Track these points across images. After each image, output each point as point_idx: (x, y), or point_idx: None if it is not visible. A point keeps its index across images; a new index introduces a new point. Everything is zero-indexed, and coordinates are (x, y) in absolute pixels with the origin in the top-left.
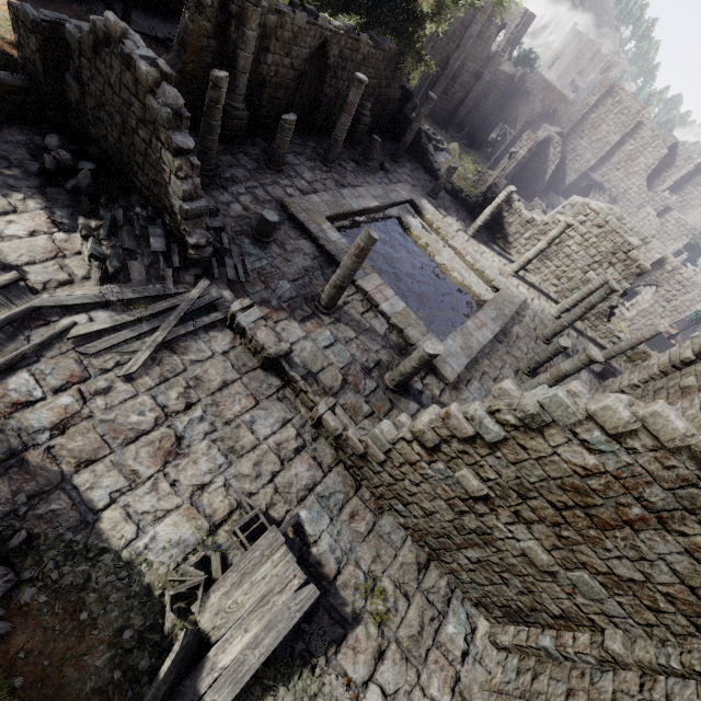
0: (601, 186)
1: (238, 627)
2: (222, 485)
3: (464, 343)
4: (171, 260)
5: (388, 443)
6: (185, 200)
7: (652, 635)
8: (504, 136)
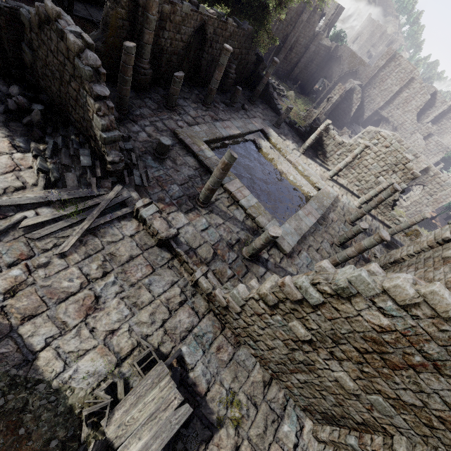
0: (387, 120)
1: (134, 436)
2: (127, 330)
3: (297, 226)
4: (95, 171)
5: (242, 300)
6: (104, 131)
7: (427, 443)
8: (324, 87)
